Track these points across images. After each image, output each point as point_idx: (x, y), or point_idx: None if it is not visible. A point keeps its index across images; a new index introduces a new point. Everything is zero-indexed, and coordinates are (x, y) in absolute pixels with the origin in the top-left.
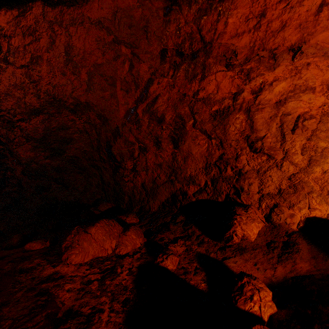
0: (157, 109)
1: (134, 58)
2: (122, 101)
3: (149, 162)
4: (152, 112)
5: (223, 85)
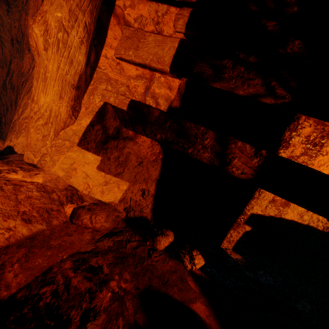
0: (13, 81)
1: (3, 45)
2: (1, 75)
3: (9, 118)
4: (12, 83)
5: (27, 63)
